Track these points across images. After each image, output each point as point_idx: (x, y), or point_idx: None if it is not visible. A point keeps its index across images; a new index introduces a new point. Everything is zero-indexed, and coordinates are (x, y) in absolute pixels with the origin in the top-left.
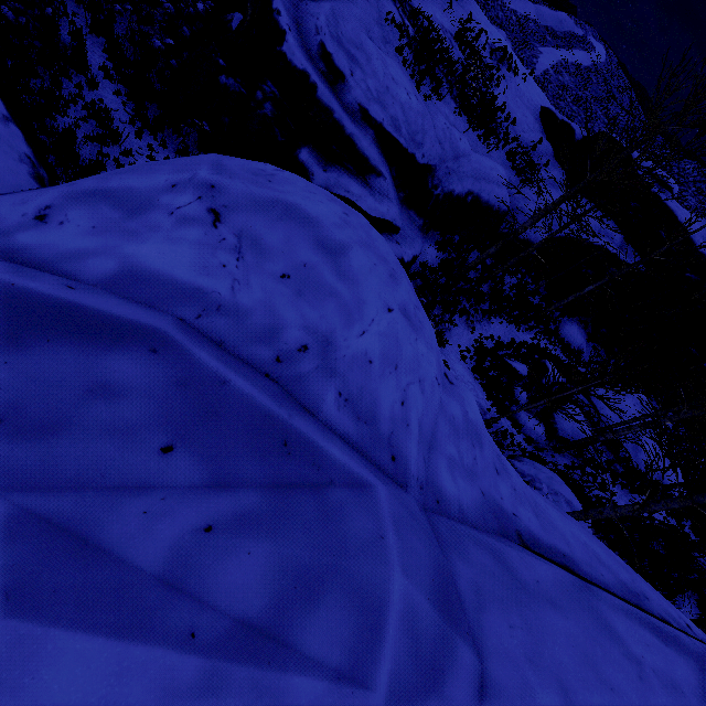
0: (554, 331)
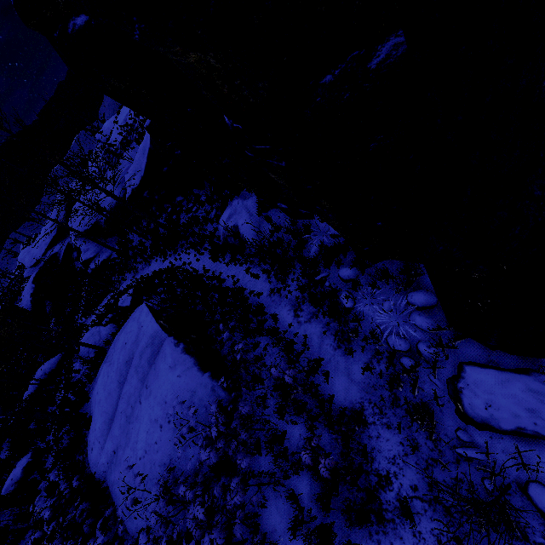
0: (213, 233)
